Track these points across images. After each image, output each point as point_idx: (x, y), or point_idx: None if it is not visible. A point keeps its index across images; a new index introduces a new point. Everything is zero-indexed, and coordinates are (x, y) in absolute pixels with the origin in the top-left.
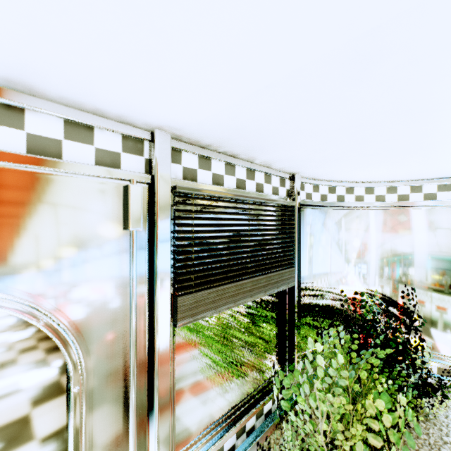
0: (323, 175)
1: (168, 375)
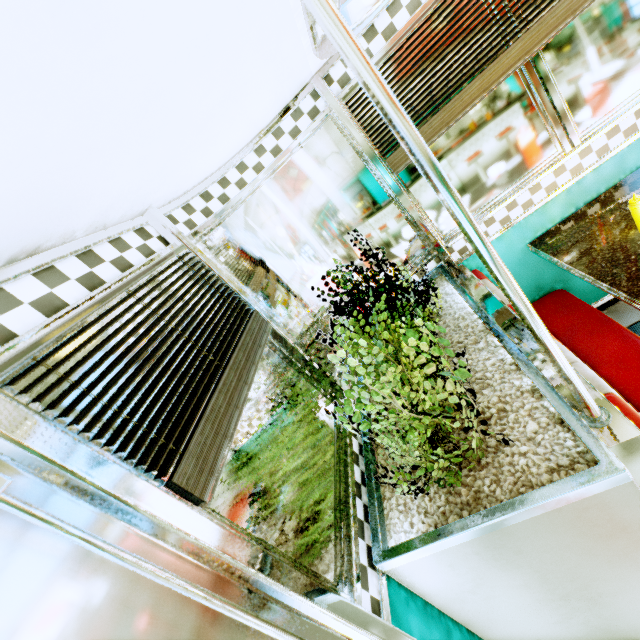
0: (181, 187)
1: (255, 549)
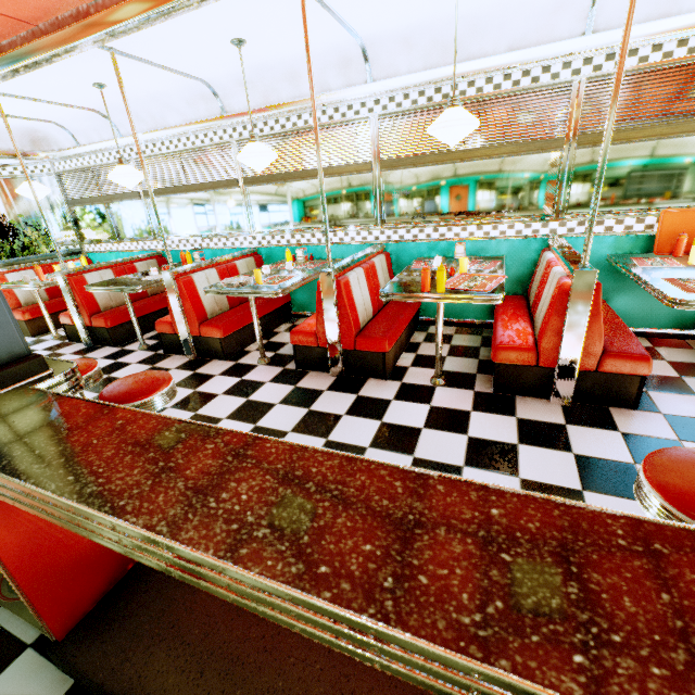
0: None
1: None
